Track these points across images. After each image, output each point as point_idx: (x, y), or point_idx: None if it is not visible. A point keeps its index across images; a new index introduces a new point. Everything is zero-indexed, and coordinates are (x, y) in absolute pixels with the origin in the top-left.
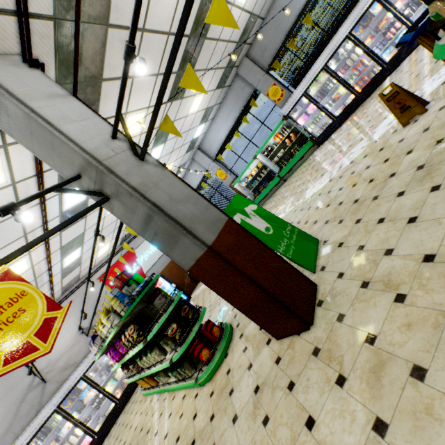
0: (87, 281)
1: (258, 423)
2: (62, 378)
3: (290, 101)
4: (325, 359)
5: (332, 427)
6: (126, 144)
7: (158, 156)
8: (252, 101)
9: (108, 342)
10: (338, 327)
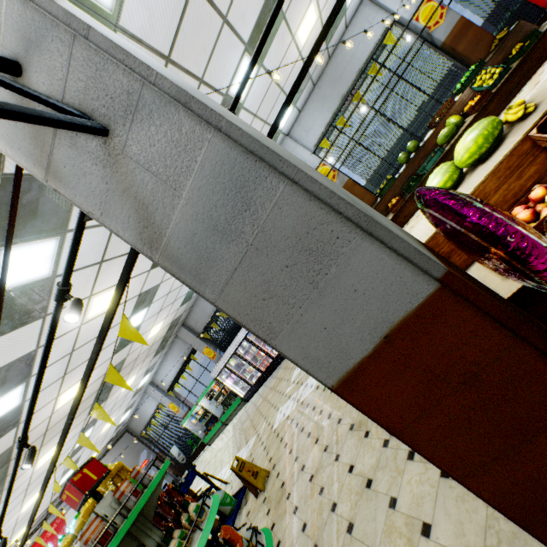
0: None
1: None
2: None
3: (216, 369)
4: None
5: None
6: None
7: (89, 434)
8: (192, 355)
9: None
10: None
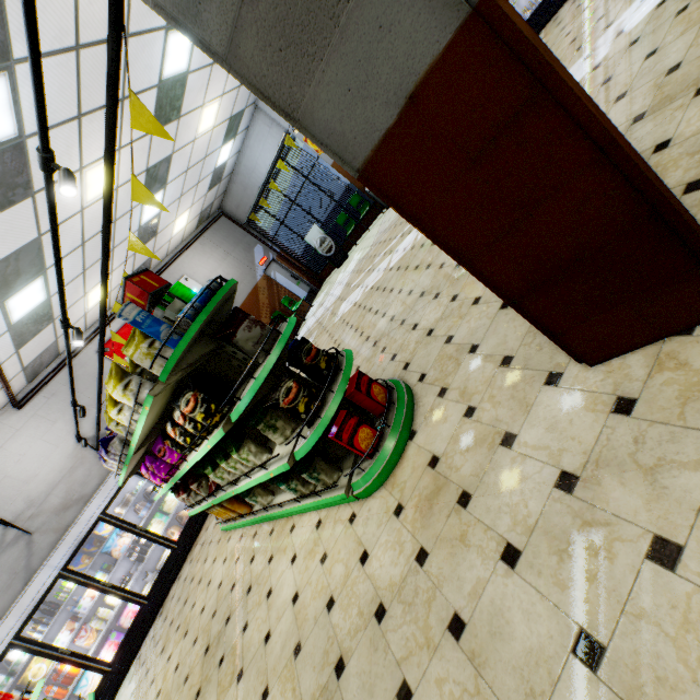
0: (65, 329)
1: (627, 560)
2: (62, 524)
3: None
4: None
5: None
6: None
7: (185, 65)
8: None
9: (138, 445)
10: None
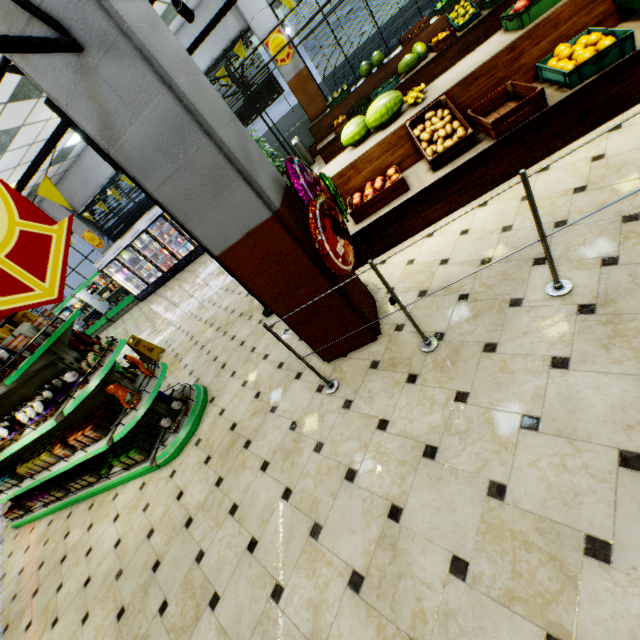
0: None
1: None
2: None
3: (102, 260)
4: None
5: None
6: None
7: None
8: None
9: None
10: None
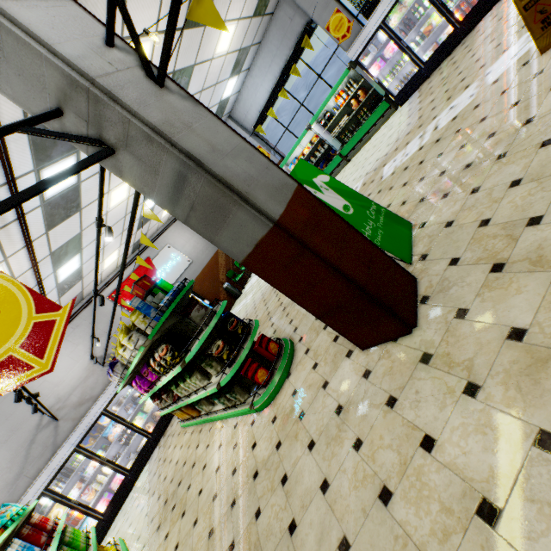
0: (95, 296)
1: (346, 447)
2: (78, 415)
3: (361, 37)
4: (441, 366)
5: (465, 447)
6: (132, 59)
7: None
8: (304, 39)
9: (133, 369)
10: (459, 325)
